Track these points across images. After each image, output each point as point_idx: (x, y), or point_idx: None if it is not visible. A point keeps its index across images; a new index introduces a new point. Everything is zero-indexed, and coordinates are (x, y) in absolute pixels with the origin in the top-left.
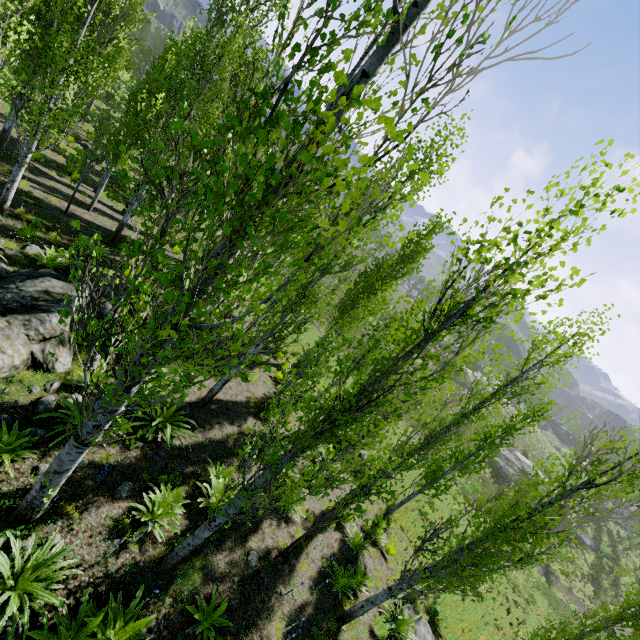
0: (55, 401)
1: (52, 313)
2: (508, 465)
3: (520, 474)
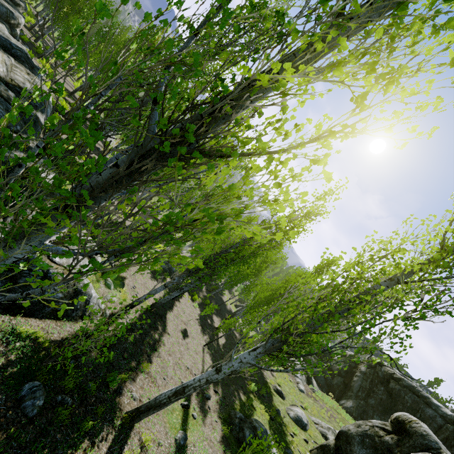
0: None
1: None
2: None
3: None
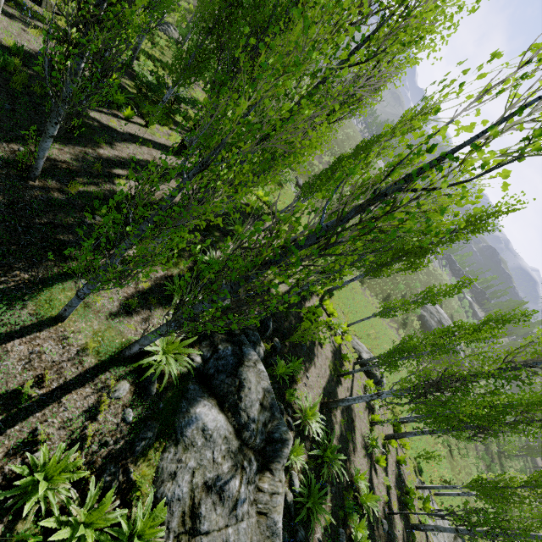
0: (297, 499)
1: (288, 443)
2: (431, 318)
3: (437, 324)
